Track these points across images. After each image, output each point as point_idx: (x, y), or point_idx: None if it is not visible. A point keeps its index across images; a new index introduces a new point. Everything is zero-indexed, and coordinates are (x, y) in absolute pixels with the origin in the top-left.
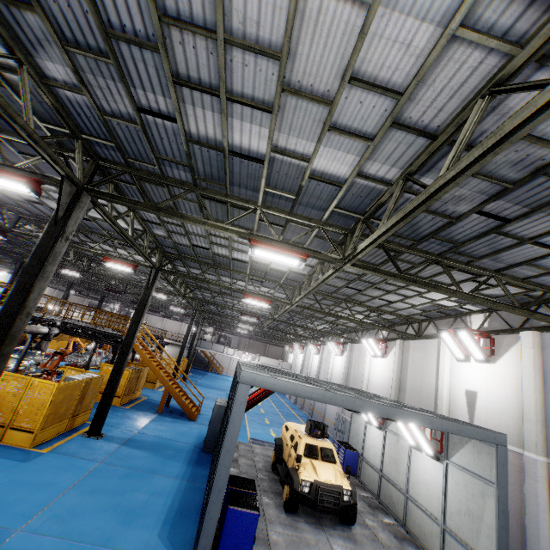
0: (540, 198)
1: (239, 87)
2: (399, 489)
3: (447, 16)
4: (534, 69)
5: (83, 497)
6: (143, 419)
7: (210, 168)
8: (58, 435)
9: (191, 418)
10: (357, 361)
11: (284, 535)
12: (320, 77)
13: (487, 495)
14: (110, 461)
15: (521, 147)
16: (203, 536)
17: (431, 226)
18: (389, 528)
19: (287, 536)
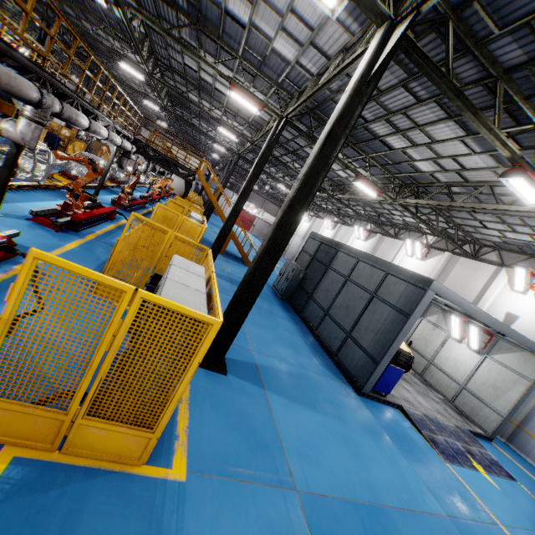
0: None
1: None
2: (424, 356)
3: None
4: None
5: (257, 328)
6: (218, 259)
7: None
8: None
9: (247, 265)
10: (385, 252)
11: None
12: None
13: (518, 383)
14: None
15: None
16: (372, 377)
17: None
18: (416, 377)
19: None
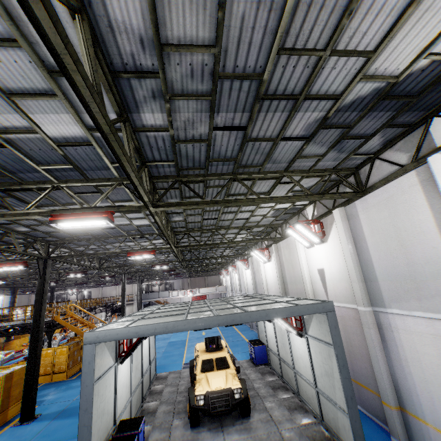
0: (247, 100)
1: None
2: (289, 367)
3: None
4: None
5: None
6: None
7: None
8: None
9: None
10: (257, 270)
11: None
12: None
13: (331, 356)
14: None
15: (177, 58)
16: None
17: (200, 152)
18: (285, 404)
19: None
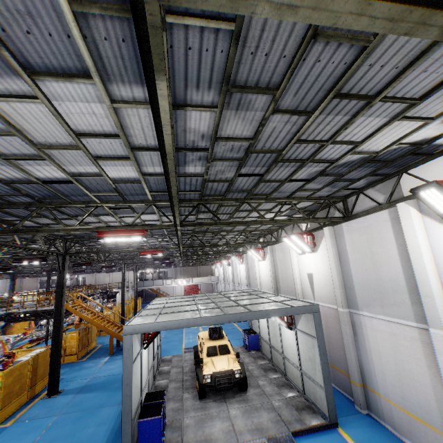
0: (267, 161)
1: (8, 151)
2: (279, 353)
3: (100, 98)
4: (184, 110)
5: None
6: (96, 365)
7: (41, 191)
8: (21, 406)
9: None
10: (252, 266)
11: (194, 418)
12: (58, 137)
13: (315, 346)
14: (66, 410)
15: (224, 143)
16: None
17: (223, 186)
18: (274, 382)
19: (197, 417)
